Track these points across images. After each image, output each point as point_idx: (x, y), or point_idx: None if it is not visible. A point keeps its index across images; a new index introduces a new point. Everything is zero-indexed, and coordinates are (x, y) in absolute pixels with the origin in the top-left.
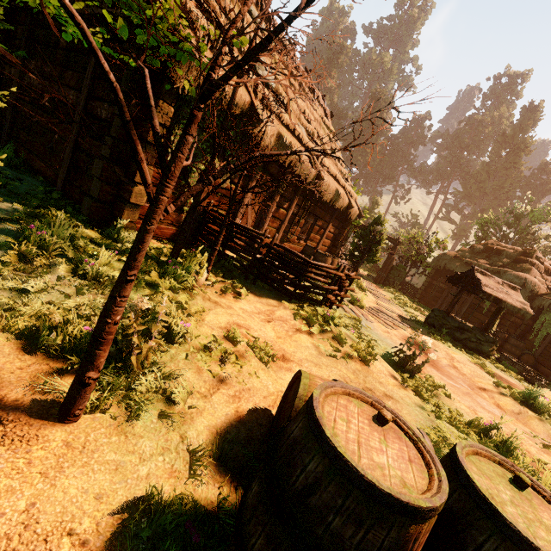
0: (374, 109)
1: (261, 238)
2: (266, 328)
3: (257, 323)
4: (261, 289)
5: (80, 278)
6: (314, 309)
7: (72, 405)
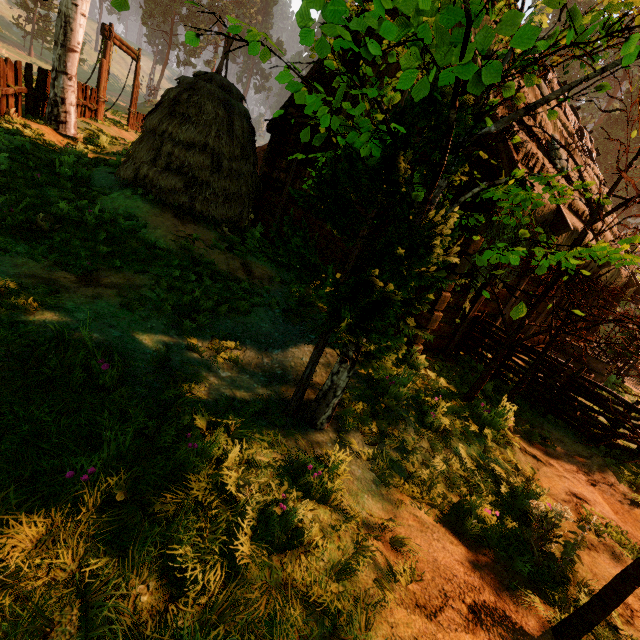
0: (633, 107)
1: (562, 369)
2: (597, 496)
3: (586, 489)
4: (554, 426)
5: (424, 428)
6: (633, 464)
7: (577, 638)
